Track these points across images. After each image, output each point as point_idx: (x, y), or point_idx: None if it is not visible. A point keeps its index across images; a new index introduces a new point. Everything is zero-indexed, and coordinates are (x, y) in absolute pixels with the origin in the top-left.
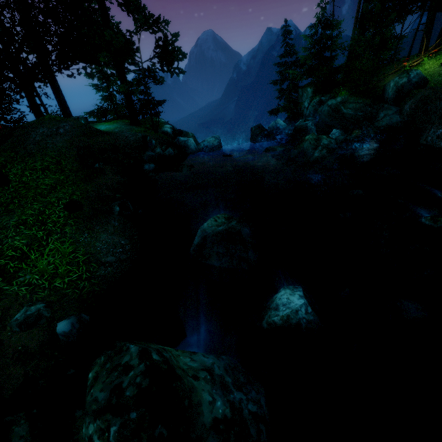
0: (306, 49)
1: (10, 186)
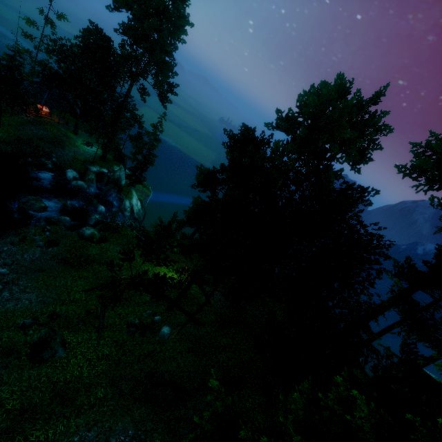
0: None
1: None
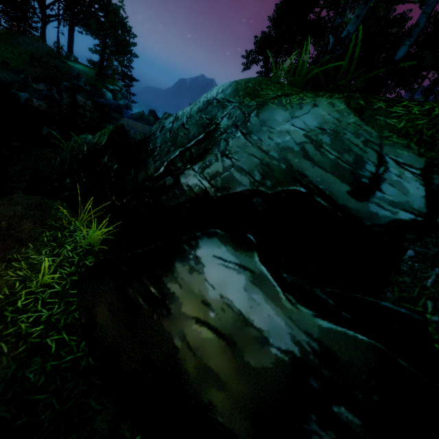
0: None
1: None
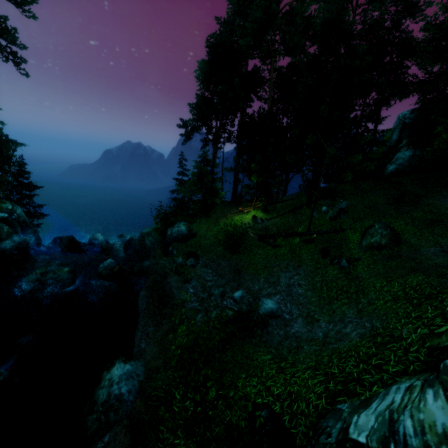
0: (193, 175)
1: None
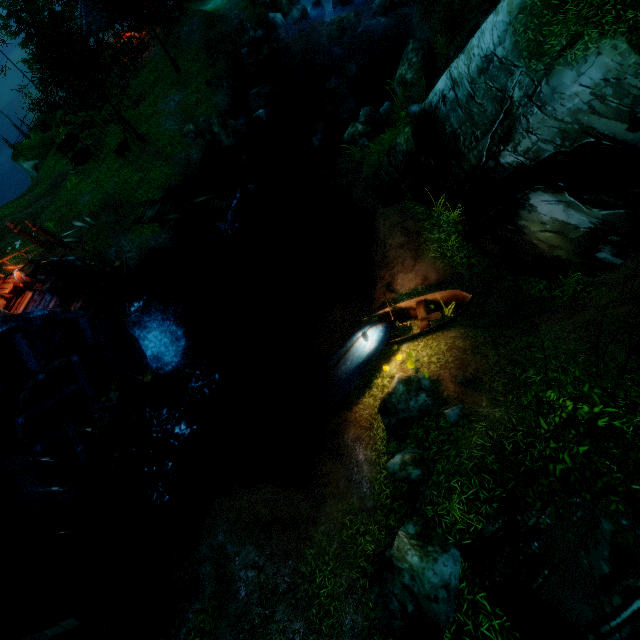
0: None
1: (182, 73)
